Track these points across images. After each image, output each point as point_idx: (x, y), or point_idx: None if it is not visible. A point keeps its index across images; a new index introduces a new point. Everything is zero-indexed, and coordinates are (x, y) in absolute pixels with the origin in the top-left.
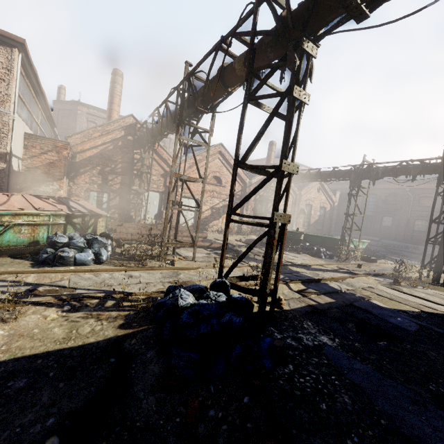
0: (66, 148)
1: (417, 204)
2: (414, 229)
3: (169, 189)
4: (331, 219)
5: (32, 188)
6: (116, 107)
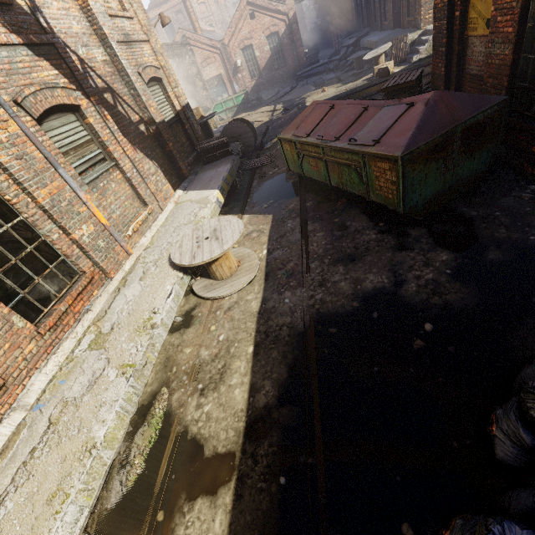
0: None
1: None
2: None
3: None
4: (294, 42)
5: None
6: None
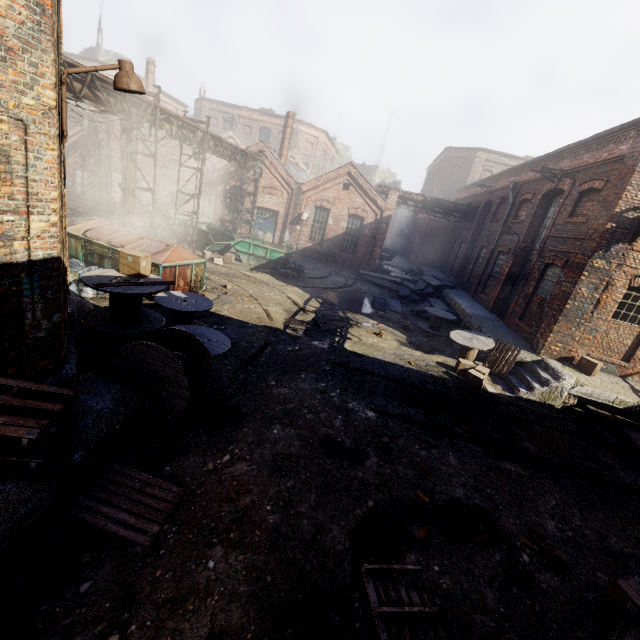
0: None
1: (512, 218)
2: (491, 273)
3: None
4: (375, 239)
5: None
6: (150, 97)
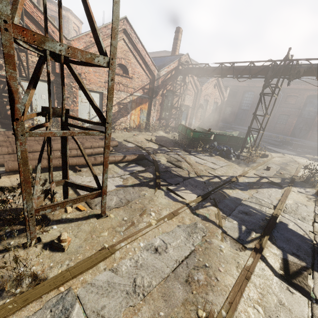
0: None
1: (284, 101)
2: (277, 122)
3: (8, 79)
4: (220, 113)
5: None
6: None
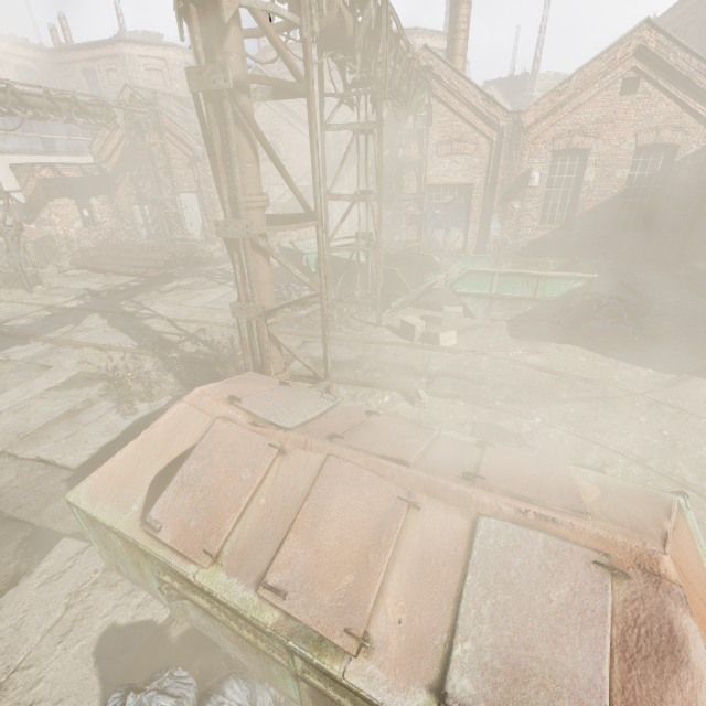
0: (35, 170)
1: None
2: None
3: None
4: None
5: (38, 216)
6: None
